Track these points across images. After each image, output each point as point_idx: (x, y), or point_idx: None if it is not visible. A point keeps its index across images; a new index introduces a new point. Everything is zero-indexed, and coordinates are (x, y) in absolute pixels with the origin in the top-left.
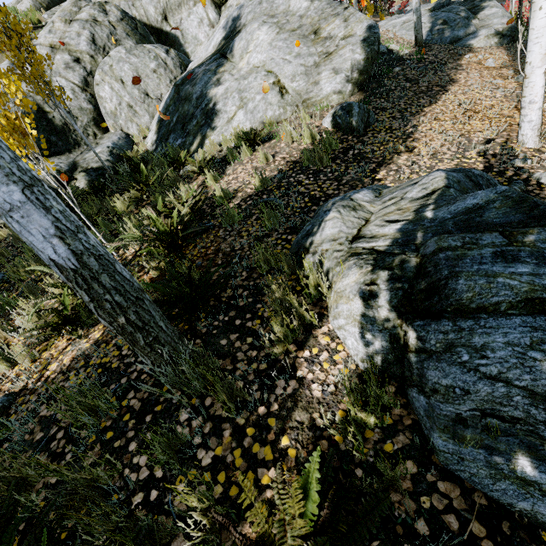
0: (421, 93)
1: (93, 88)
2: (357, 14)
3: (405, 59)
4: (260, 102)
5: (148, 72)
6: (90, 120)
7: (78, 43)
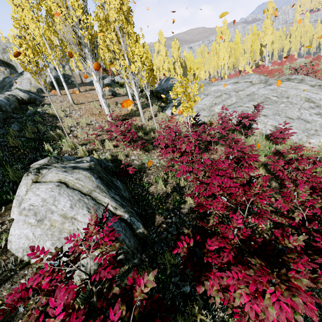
0: (62, 89)
1: None
2: (53, 72)
3: (73, 84)
4: (25, 85)
5: None
6: None
7: None
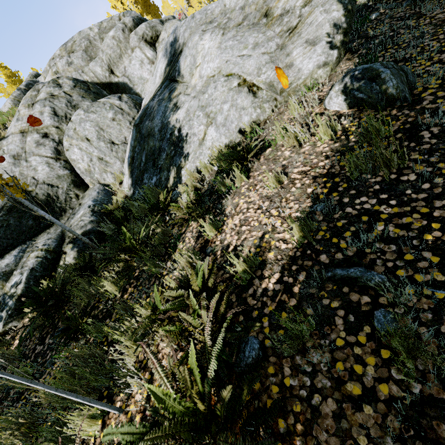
0: None
1: (65, 154)
2: None
3: (372, 5)
4: (230, 111)
5: (108, 122)
6: (69, 184)
7: (42, 120)
